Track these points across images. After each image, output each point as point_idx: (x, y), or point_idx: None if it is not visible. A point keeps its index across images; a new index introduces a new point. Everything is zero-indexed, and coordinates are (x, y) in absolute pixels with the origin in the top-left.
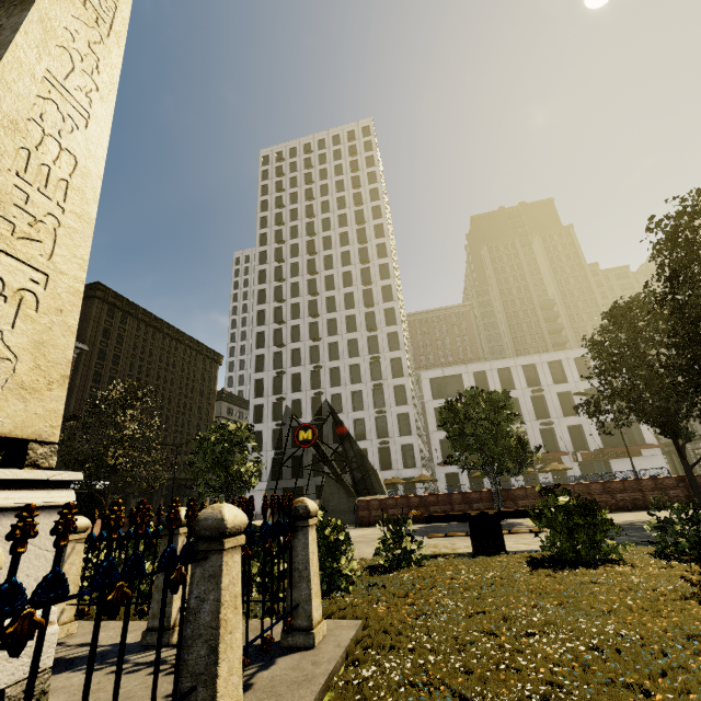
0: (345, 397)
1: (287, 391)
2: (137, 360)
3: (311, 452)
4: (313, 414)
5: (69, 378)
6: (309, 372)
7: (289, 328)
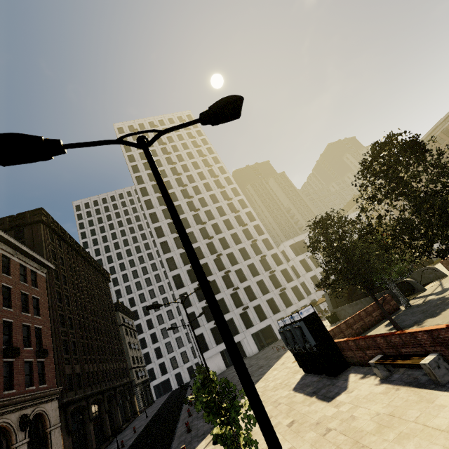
0: (244, 269)
1: None
2: (74, 280)
3: (238, 313)
4: (227, 287)
5: (46, 298)
6: (213, 260)
7: None
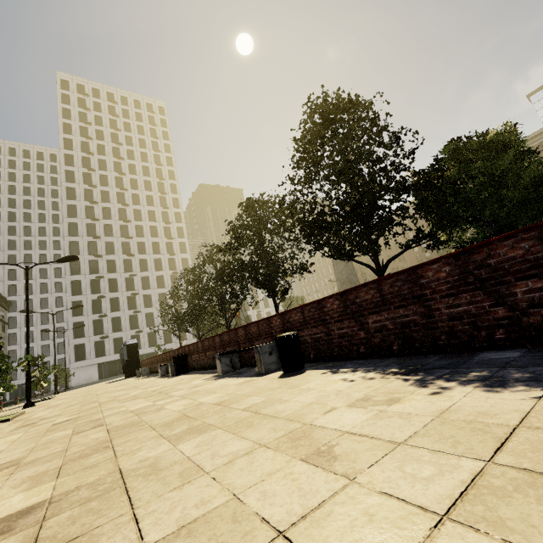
0: (154, 296)
1: (105, 291)
2: None
3: (130, 334)
4: (129, 308)
5: None
6: (124, 278)
7: (104, 242)
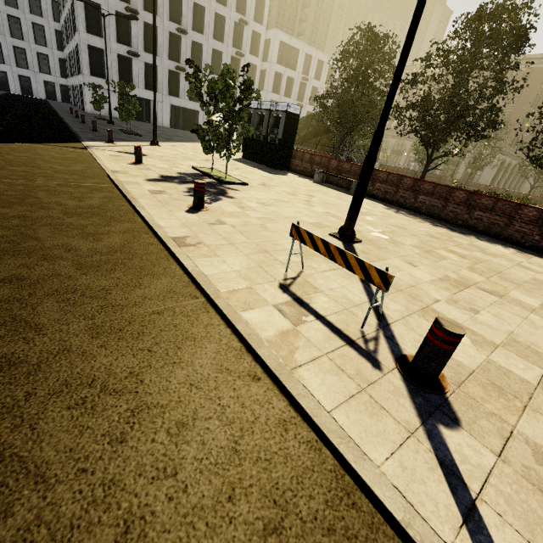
0: (209, 15)
1: None
2: None
3: (167, 67)
4: (170, 18)
5: None
6: None
7: None
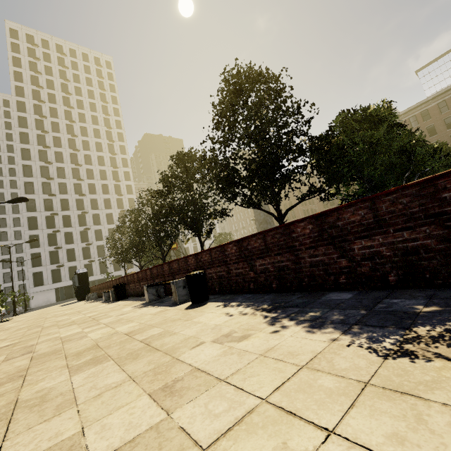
0: (104, 231)
1: (60, 226)
2: None
3: (83, 263)
4: (82, 241)
5: None
6: (77, 215)
7: (57, 183)
